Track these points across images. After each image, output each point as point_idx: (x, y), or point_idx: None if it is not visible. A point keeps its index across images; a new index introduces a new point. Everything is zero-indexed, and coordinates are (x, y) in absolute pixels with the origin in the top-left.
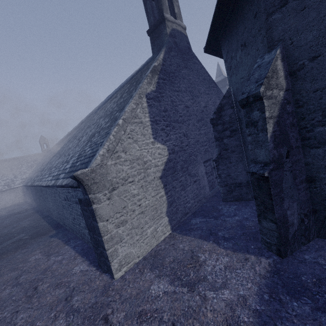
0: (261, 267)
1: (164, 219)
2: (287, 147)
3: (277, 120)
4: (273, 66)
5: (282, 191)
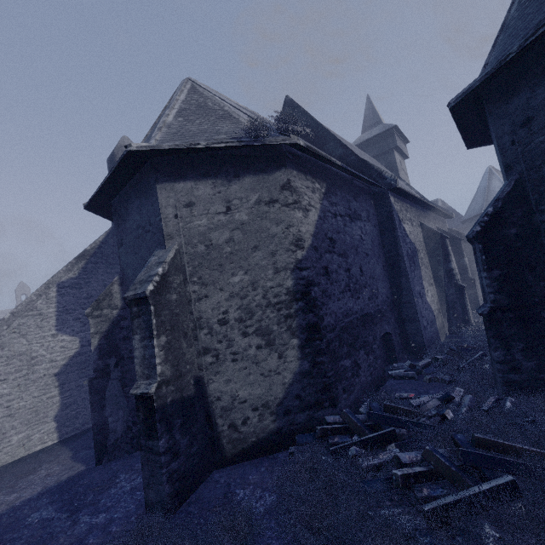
0: (70, 473)
1: (49, 424)
2: (116, 358)
3: (105, 335)
4: (107, 290)
5: (105, 398)
